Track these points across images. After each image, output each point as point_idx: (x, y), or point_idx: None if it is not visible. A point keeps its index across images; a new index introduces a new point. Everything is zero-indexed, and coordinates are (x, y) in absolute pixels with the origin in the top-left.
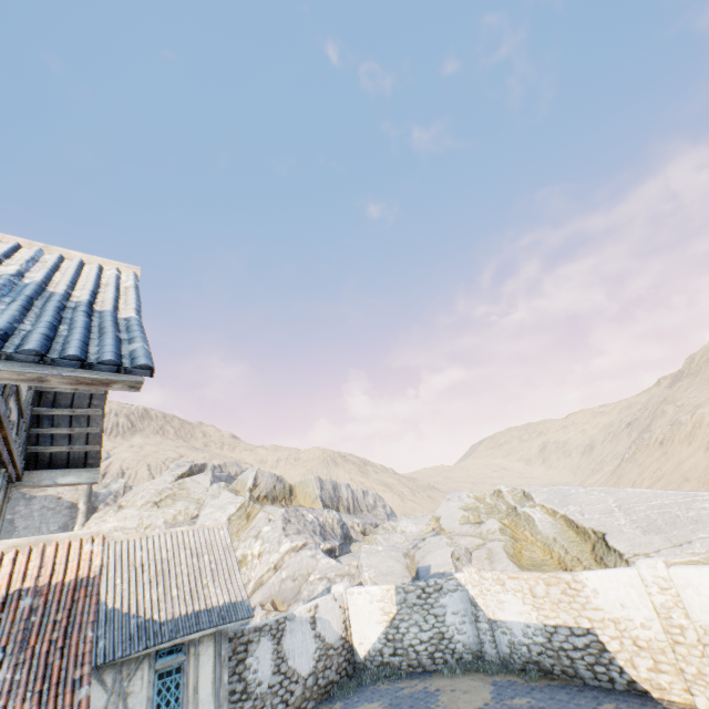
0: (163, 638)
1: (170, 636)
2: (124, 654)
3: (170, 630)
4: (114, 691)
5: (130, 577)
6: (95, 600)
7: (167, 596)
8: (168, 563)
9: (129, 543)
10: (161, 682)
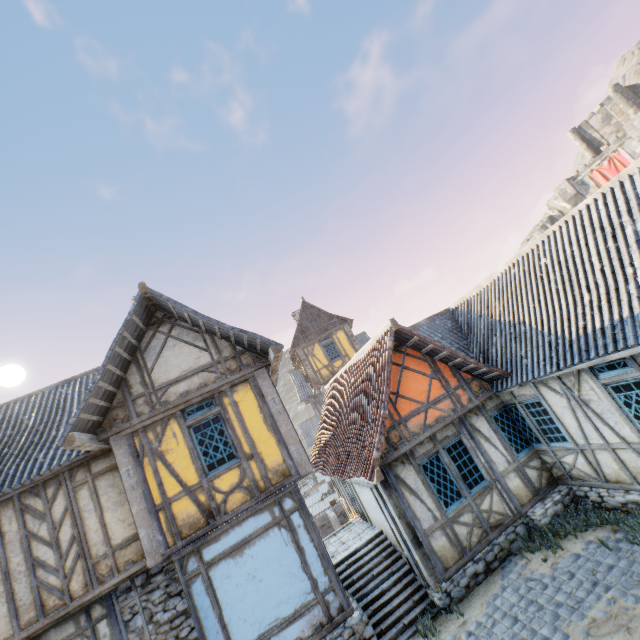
0: (574, 360)
1: (580, 357)
2: (540, 374)
3: (580, 350)
4: (569, 398)
5: (538, 292)
6: (385, 385)
7: (577, 306)
8: (573, 261)
9: (533, 253)
10: (621, 396)
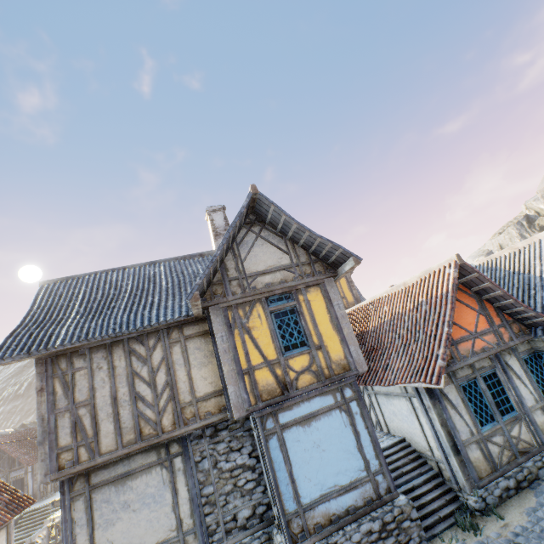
0: None
1: None
2: None
3: None
4: None
5: None
6: (449, 308)
7: None
8: None
9: None
10: None
